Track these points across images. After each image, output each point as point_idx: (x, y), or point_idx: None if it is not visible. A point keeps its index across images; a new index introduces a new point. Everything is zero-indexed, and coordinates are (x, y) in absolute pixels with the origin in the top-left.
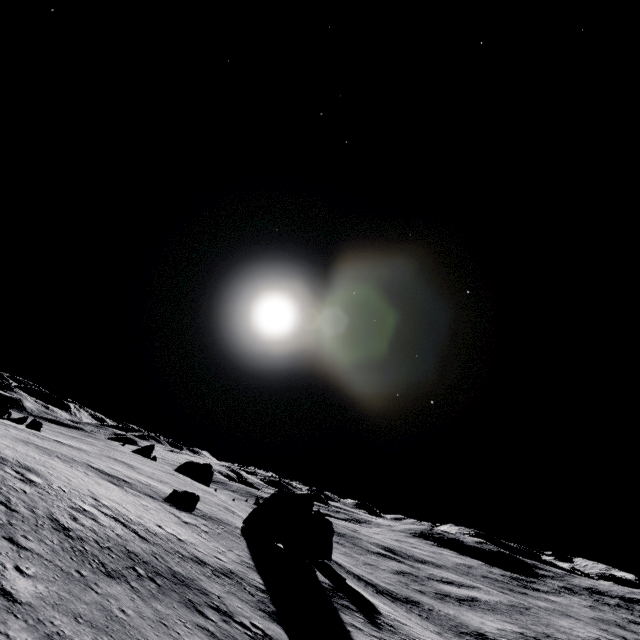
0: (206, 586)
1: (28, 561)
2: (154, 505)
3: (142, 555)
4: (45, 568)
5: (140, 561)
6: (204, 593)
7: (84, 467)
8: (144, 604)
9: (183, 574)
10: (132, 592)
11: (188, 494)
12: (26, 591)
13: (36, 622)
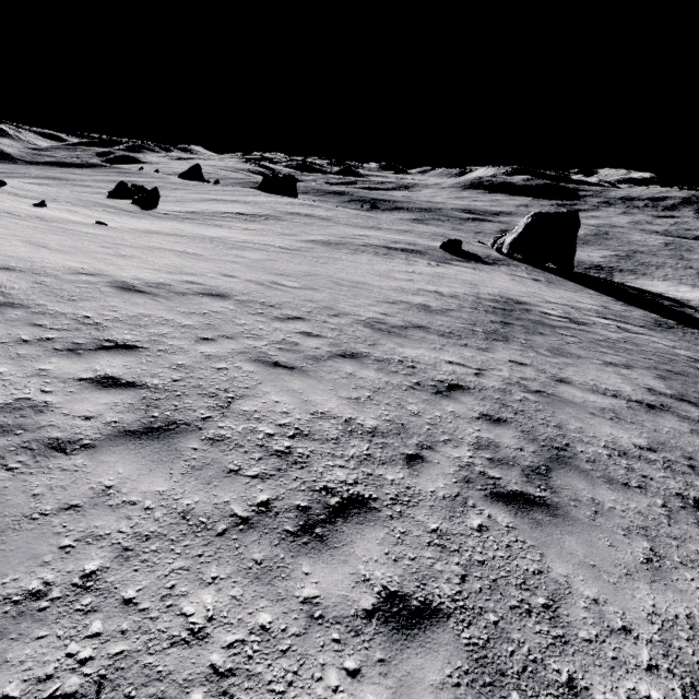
0: None
1: None
2: (499, 274)
3: None
4: None
5: None
6: None
7: (397, 254)
8: None
9: None
10: None
11: (455, 242)
12: None
13: None
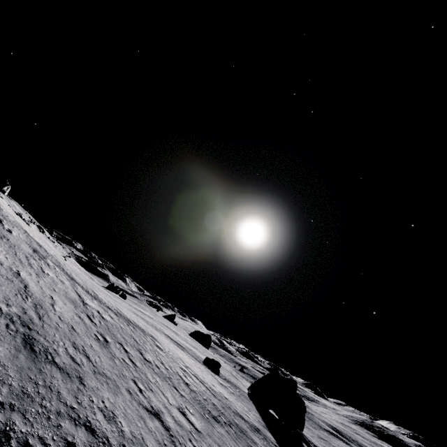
0: (253, 437)
1: (187, 404)
2: (202, 367)
3: (219, 407)
4: (194, 410)
5: (220, 412)
6: (254, 442)
7: (163, 334)
8: (236, 443)
9: (240, 425)
10: (228, 434)
11: (214, 361)
12: (196, 424)
13: (209, 445)
